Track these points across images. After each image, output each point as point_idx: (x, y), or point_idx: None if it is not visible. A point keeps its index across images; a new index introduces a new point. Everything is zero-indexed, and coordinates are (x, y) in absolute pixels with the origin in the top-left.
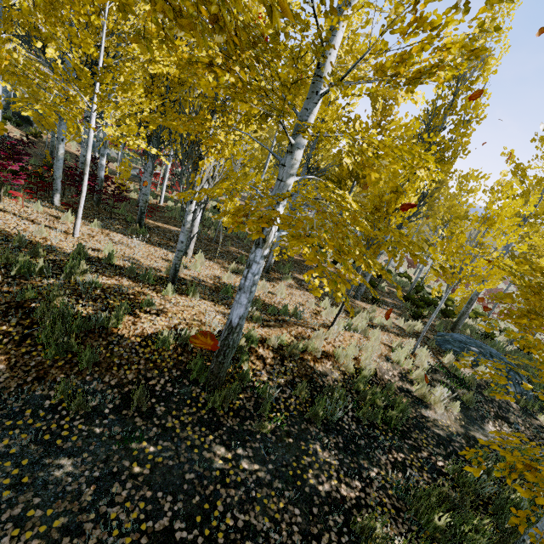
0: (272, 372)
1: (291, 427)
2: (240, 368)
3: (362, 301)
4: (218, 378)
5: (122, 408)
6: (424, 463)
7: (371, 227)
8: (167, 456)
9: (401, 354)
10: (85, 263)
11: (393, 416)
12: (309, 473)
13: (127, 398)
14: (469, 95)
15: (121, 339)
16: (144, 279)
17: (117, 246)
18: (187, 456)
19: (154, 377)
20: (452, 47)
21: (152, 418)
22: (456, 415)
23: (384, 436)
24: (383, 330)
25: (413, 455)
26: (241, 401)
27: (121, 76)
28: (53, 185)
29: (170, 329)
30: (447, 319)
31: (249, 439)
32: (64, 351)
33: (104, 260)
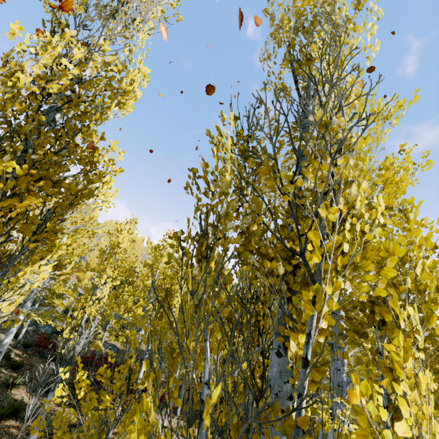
0: None
1: None
2: None
3: None
4: None
5: None
6: None
7: None
8: None
9: None
10: None
11: None
12: None
13: None
14: None
15: None
16: None
17: None
18: None
19: None
20: None
21: None
22: None
23: None
24: None
25: None
26: None
27: None
28: None
29: None
30: None
31: None
32: None
33: None
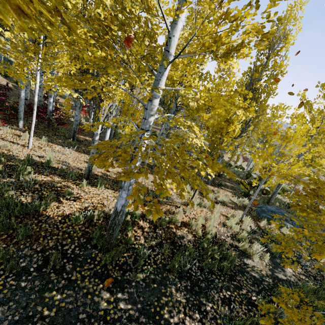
0: (147, 237)
1: (156, 276)
2: (126, 235)
3: (211, 185)
4: (110, 244)
5: (43, 267)
6: (243, 298)
7: (212, 143)
8: (68, 302)
9: (233, 221)
10: (32, 166)
11: (224, 266)
12: (165, 309)
13: (47, 259)
14: (276, 59)
15: (47, 218)
16: (69, 176)
17: (56, 154)
18: (82, 300)
19: (67, 244)
20: (252, 31)
21: (62, 273)
22: (266, 262)
23: (218, 279)
24: (223, 205)
25: (236, 292)
26: (125, 258)
27: (56, 49)
28: (18, 115)
29: (81, 210)
30: (264, 195)
31: (127, 285)
32: (7, 228)
33: (44, 164)
